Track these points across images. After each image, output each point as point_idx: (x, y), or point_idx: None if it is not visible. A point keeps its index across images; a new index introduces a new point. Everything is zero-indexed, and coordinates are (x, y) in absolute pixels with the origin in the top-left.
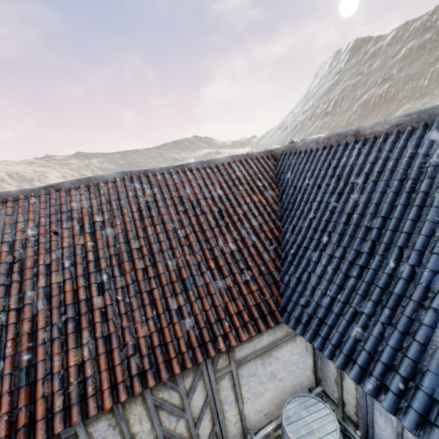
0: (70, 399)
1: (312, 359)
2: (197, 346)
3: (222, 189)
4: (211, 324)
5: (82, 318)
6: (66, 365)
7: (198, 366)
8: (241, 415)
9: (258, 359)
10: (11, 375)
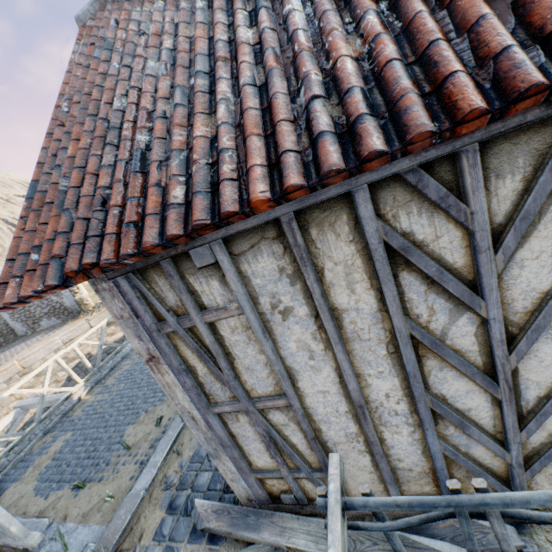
0: (192, 186)
1: None
2: None
3: None
4: None
5: (217, 66)
6: (192, 144)
7: None
8: None
9: None
10: (125, 164)
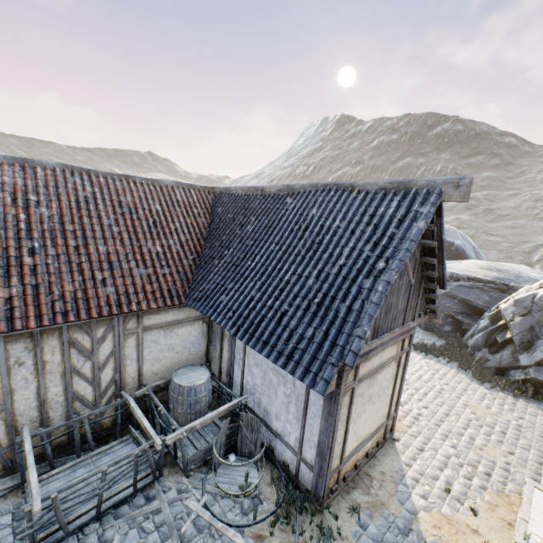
0: None
1: (206, 343)
2: (114, 304)
3: (161, 206)
4: (129, 294)
5: (12, 268)
6: None
7: (112, 322)
8: (140, 372)
9: (162, 331)
10: None
